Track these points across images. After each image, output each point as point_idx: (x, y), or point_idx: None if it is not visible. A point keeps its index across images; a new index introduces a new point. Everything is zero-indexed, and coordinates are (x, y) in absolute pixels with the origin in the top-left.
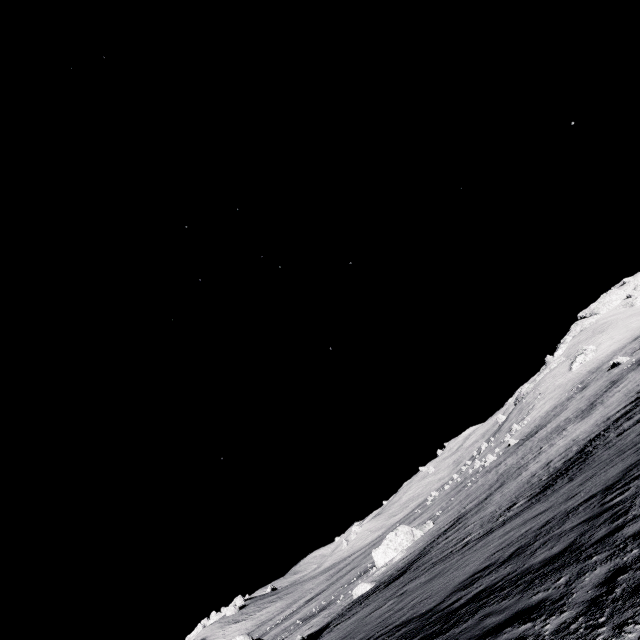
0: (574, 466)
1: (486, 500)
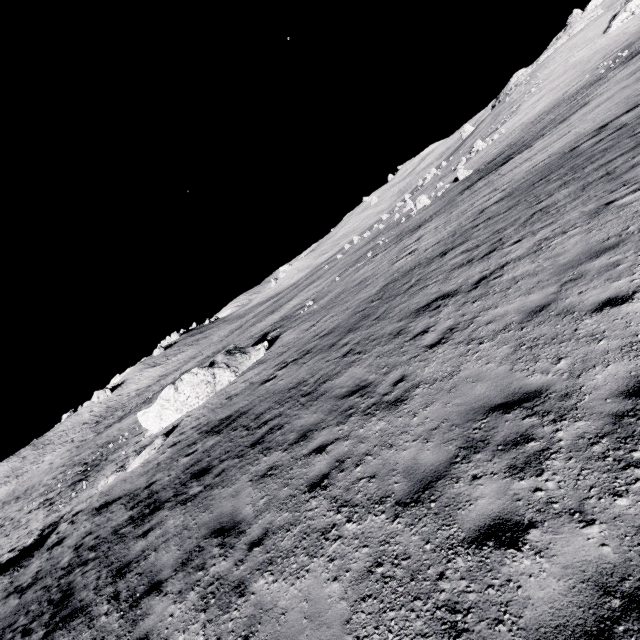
0: None
1: (233, 479)
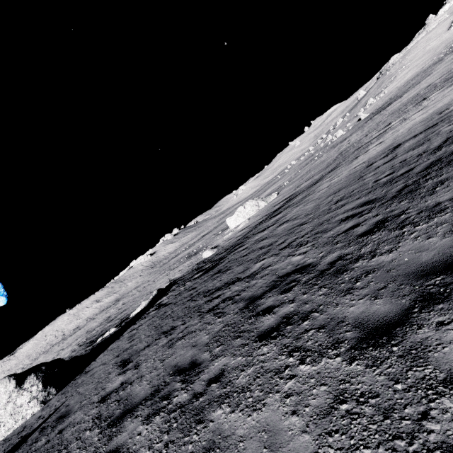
0: None
1: (315, 185)
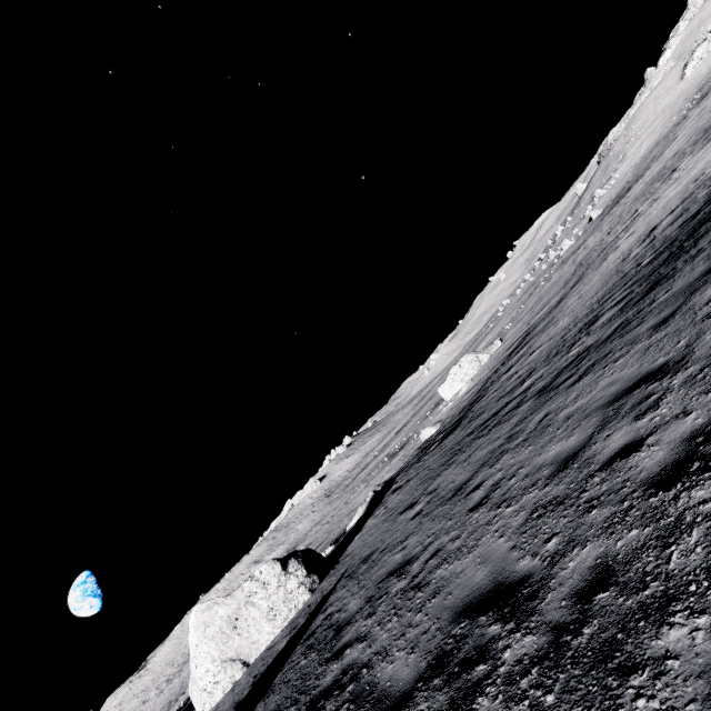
0: (710, 229)
1: (559, 306)
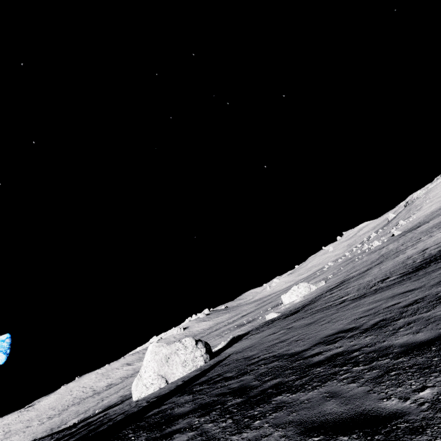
0: None
1: (366, 272)
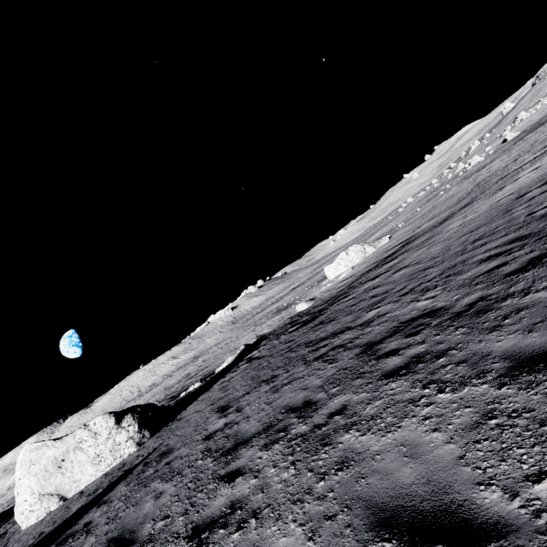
0: None
1: (442, 225)
